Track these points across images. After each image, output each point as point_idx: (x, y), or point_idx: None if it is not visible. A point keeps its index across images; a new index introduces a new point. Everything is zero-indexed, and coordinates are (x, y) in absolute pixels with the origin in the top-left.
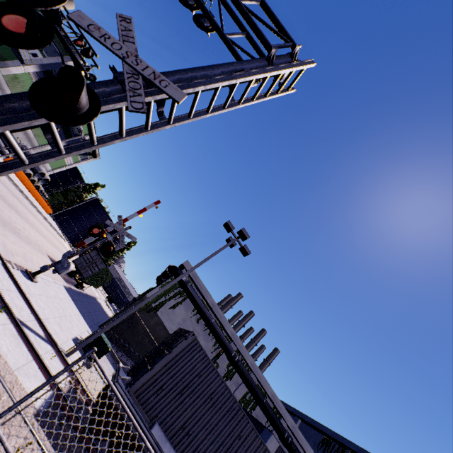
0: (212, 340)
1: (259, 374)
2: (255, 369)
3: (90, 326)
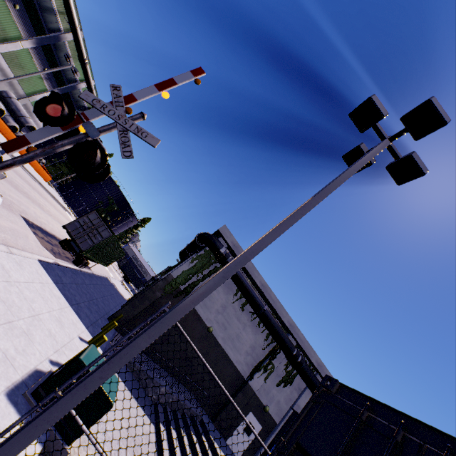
0: (263, 333)
1: None
2: (322, 370)
3: (88, 324)
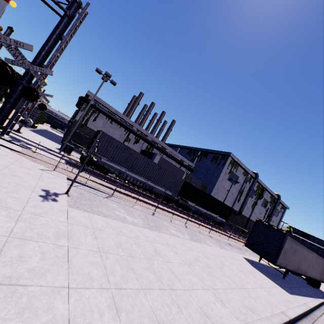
0: (123, 129)
1: (151, 136)
2: (148, 135)
3: (57, 143)
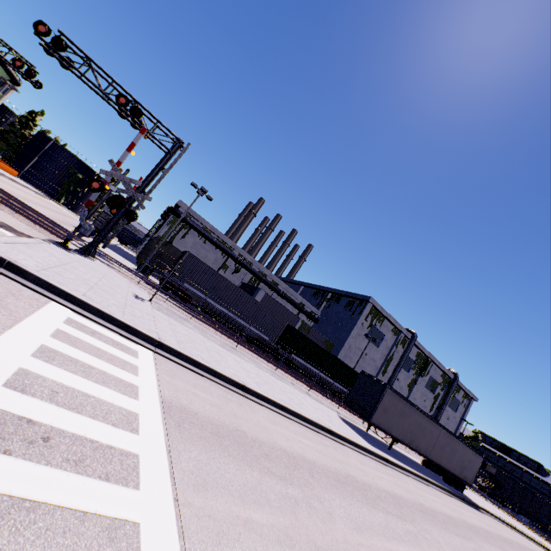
0: (220, 252)
1: (258, 265)
2: (254, 262)
3: (133, 263)
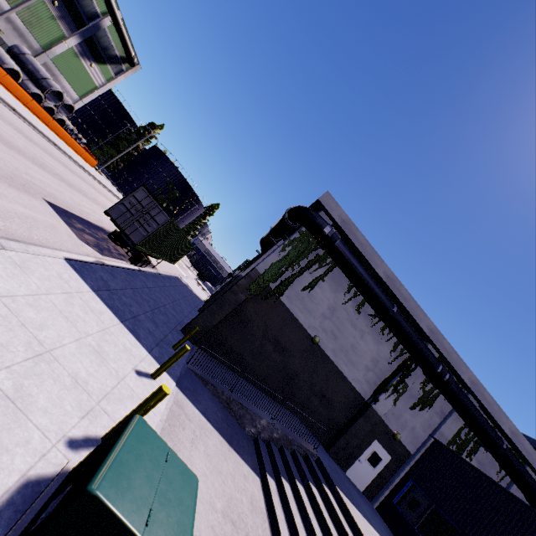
0: (388, 342)
1: (486, 399)
2: (478, 390)
3: (152, 345)
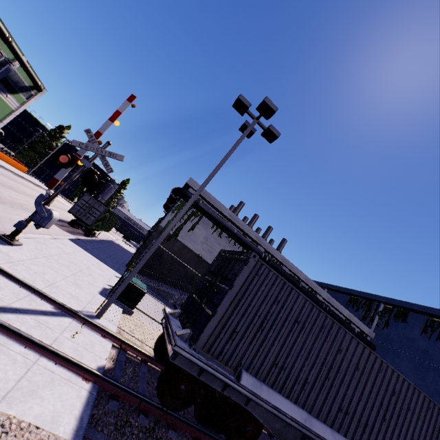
0: (239, 249)
1: (290, 266)
2: (285, 262)
3: (116, 270)
